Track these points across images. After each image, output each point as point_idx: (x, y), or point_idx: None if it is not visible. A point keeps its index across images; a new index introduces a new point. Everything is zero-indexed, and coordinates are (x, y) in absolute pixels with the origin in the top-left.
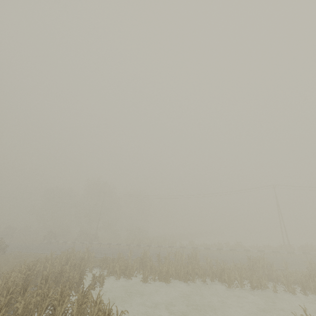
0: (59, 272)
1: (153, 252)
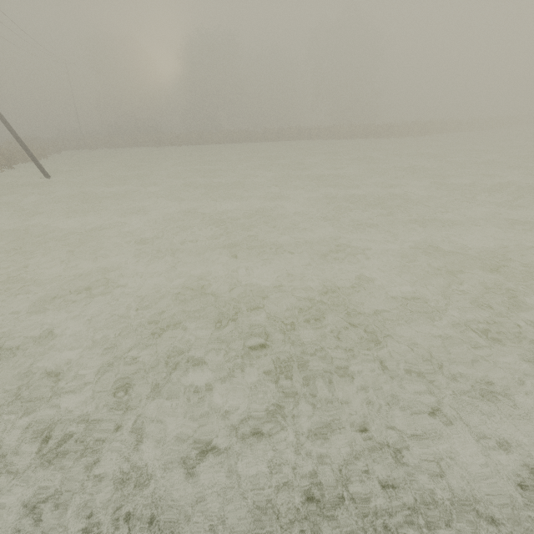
0: None
1: None
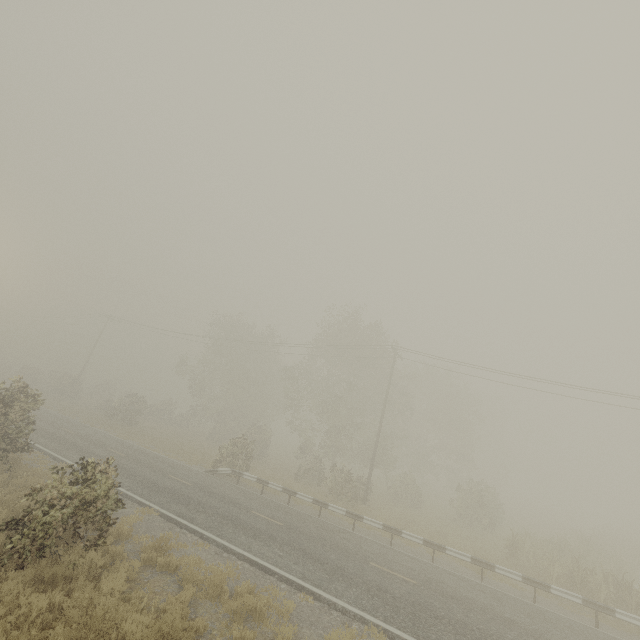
0: None
1: None
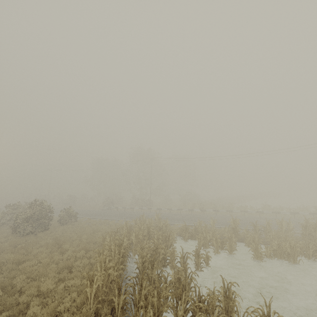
0: (153, 249)
1: (226, 218)
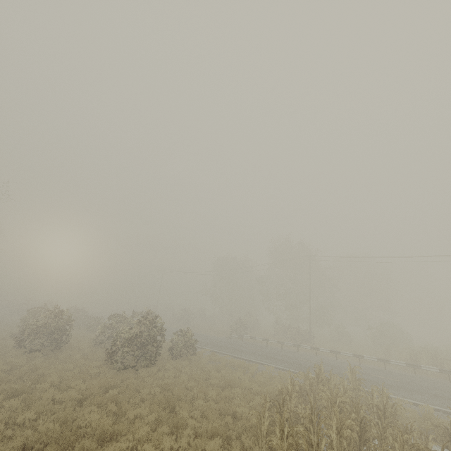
0: None
1: None
